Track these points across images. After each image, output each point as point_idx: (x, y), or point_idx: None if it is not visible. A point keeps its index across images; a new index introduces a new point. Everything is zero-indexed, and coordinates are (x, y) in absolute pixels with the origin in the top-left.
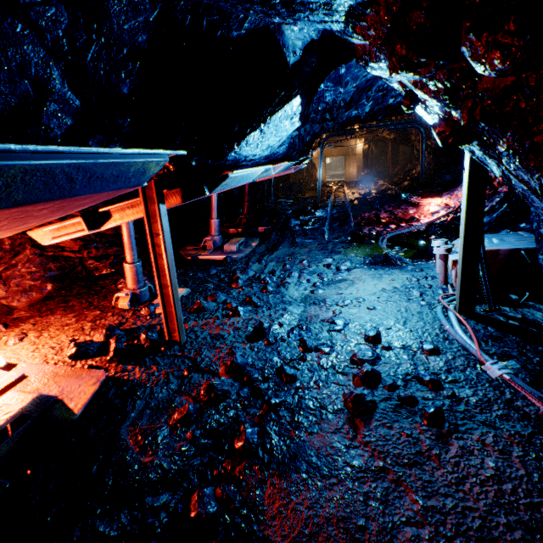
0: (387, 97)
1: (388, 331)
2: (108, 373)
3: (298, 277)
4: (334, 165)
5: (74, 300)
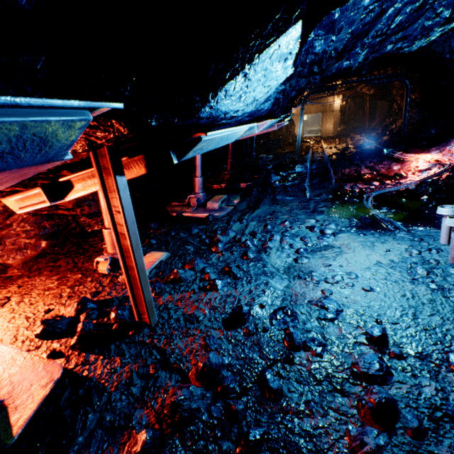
0: (385, 44)
1: (394, 326)
2: (67, 365)
3: (280, 240)
4: (310, 122)
5: (62, 259)
